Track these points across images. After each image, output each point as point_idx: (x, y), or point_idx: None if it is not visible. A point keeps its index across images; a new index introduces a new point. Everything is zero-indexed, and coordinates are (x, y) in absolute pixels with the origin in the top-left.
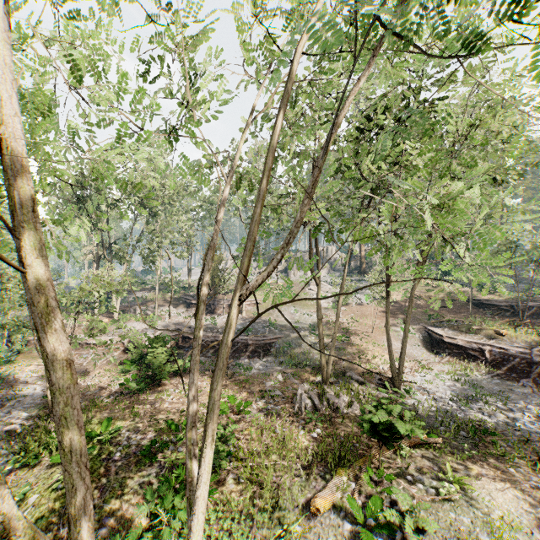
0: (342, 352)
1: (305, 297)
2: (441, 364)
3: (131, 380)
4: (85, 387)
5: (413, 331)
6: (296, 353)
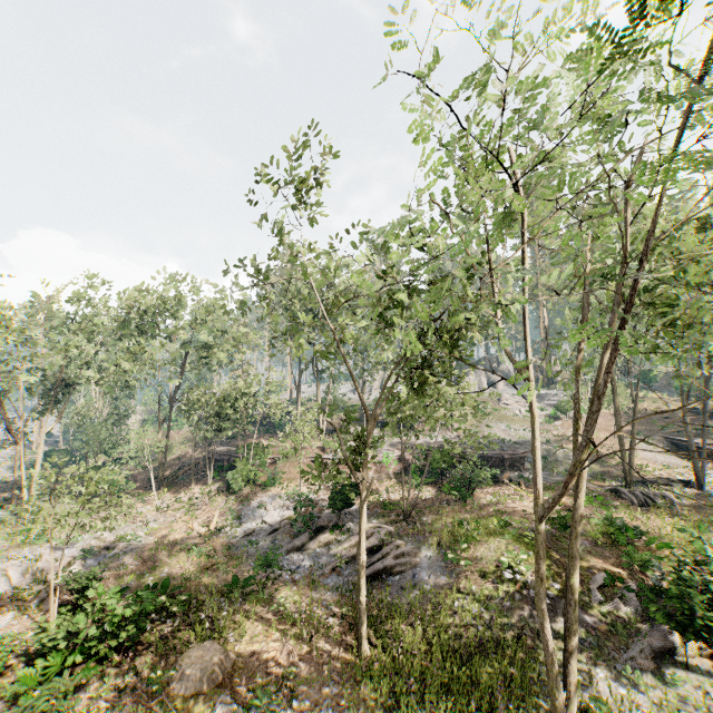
0: (602, 463)
1: (506, 412)
2: (707, 469)
3: (433, 492)
4: (397, 499)
5: (653, 441)
6: (560, 464)
